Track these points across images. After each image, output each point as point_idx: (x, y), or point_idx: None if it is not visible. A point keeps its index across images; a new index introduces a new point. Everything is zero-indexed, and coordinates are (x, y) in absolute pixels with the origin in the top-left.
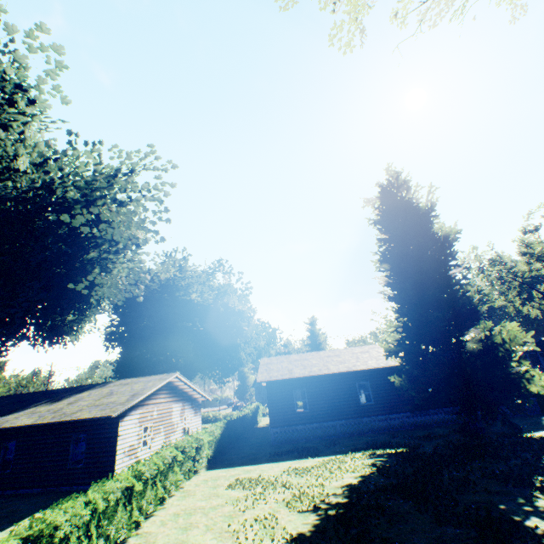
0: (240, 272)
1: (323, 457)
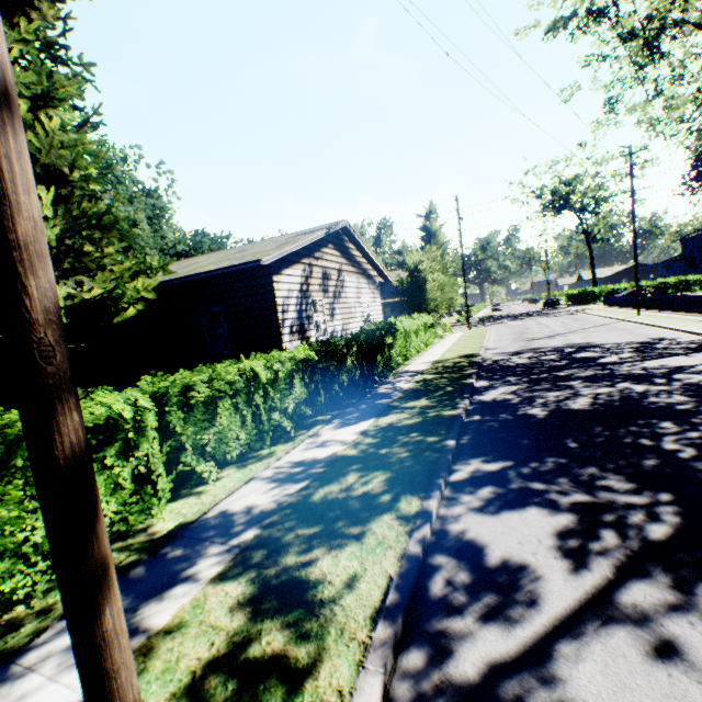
0: (136, 146)
1: None
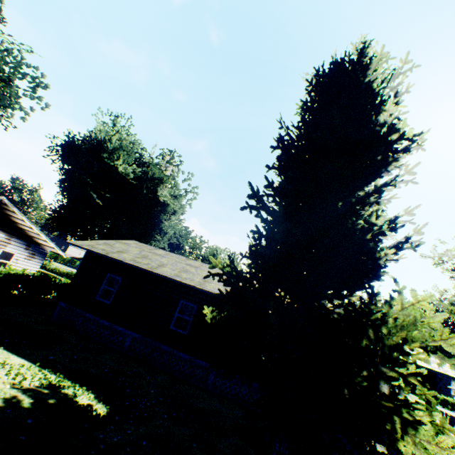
0: (191, 173)
1: (4, 353)
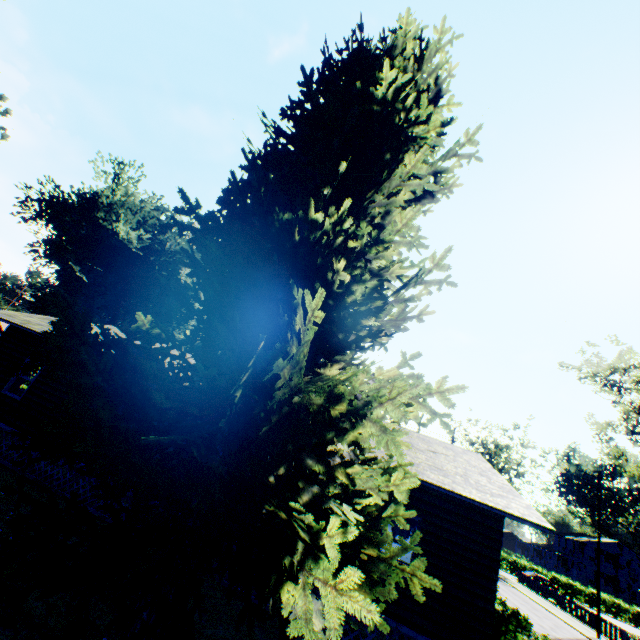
0: None
1: None
